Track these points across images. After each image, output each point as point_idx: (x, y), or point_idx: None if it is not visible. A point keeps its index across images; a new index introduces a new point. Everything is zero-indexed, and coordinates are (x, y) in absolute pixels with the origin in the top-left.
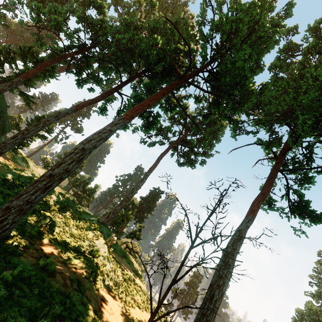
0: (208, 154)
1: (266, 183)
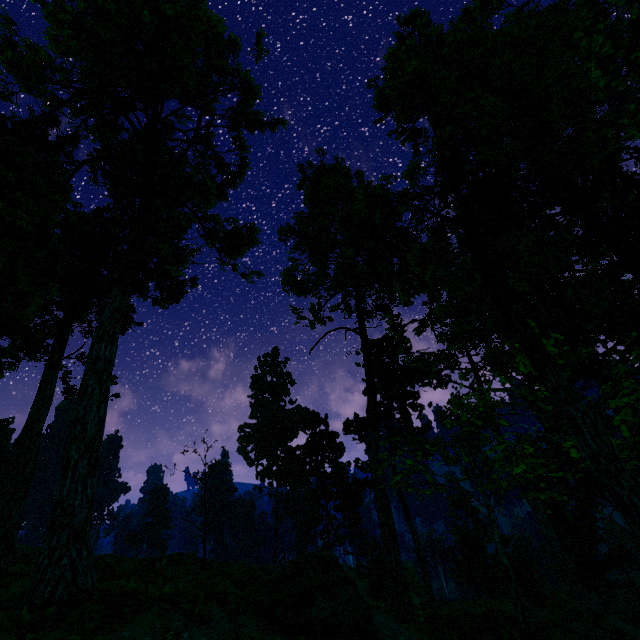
0: None
1: None
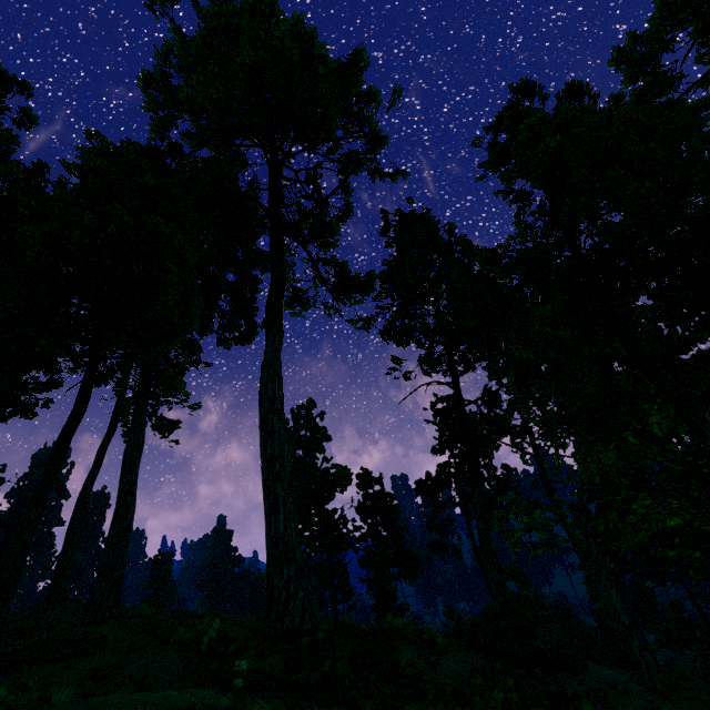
0: (53, 385)
1: (111, 421)
